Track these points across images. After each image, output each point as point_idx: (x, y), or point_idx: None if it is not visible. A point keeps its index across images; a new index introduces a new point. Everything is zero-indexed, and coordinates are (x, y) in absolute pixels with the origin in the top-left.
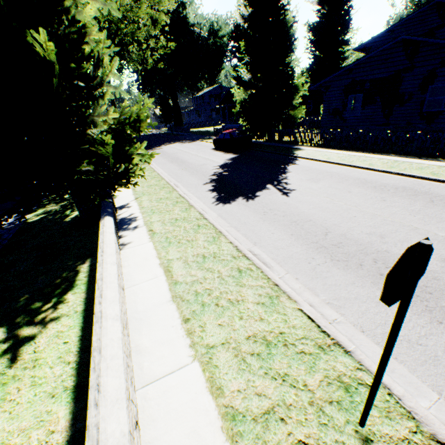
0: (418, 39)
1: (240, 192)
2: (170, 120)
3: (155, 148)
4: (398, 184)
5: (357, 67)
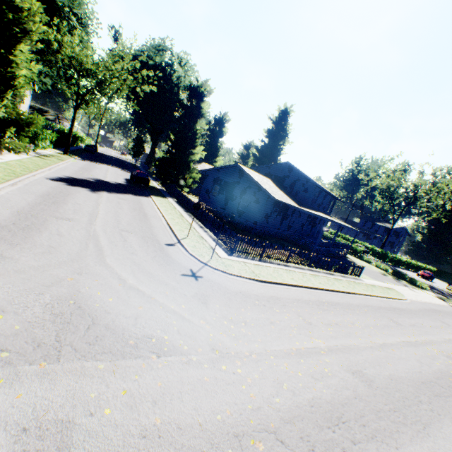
0: (242, 169)
1: (72, 183)
2: (137, 156)
3: (96, 162)
4: (147, 213)
5: (221, 171)
